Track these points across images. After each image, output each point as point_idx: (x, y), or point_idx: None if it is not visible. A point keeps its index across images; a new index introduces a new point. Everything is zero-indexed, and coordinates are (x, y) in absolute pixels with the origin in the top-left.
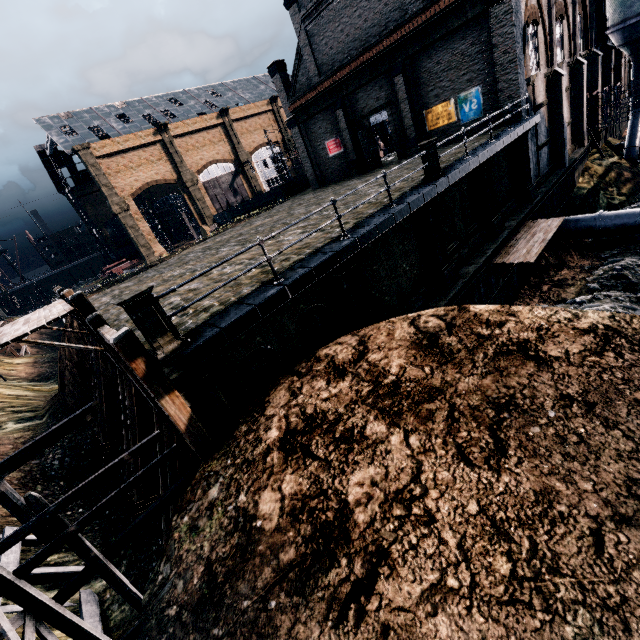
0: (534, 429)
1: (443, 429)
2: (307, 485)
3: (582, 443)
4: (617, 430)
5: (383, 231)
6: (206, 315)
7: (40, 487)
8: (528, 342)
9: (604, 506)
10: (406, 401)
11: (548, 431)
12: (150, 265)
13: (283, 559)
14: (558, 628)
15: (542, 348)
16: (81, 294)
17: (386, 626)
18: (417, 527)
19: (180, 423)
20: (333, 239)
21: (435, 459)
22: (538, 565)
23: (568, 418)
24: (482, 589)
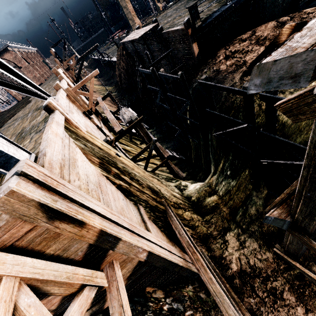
0: None
1: None
2: (234, 62)
3: None
4: None
5: None
6: (203, 19)
7: None
8: None
9: None
10: (267, 40)
11: None
12: (148, 23)
13: (228, 71)
14: None
15: None
16: (156, 19)
17: None
18: None
19: (195, 53)
20: None
21: None
22: None
23: None
24: None
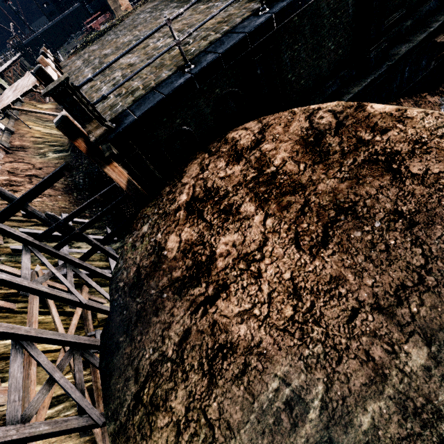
0: (356, 233)
1: (292, 218)
2: (195, 237)
3: (385, 252)
4: (420, 248)
5: (307, 2)
6: (131, 99)
7: (75, 194)
8: (398, 154)
9: (371, 297)
10: (275, 191)
11: (366, 237)
12: (111, 25)
13: (174, 275)
14: (302, 349)
15: (407, 163)
16: (40, 68)
17: (215, 321)
18: (249, 278)
19: (121, 184)
20: (252, 12)
21: (277, 239)
22: (308, 317)
23: (388, 230)
24: (271, 320)
